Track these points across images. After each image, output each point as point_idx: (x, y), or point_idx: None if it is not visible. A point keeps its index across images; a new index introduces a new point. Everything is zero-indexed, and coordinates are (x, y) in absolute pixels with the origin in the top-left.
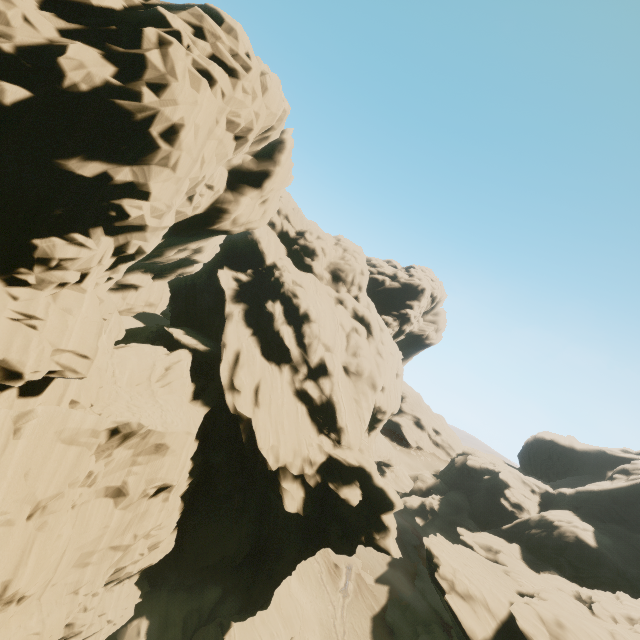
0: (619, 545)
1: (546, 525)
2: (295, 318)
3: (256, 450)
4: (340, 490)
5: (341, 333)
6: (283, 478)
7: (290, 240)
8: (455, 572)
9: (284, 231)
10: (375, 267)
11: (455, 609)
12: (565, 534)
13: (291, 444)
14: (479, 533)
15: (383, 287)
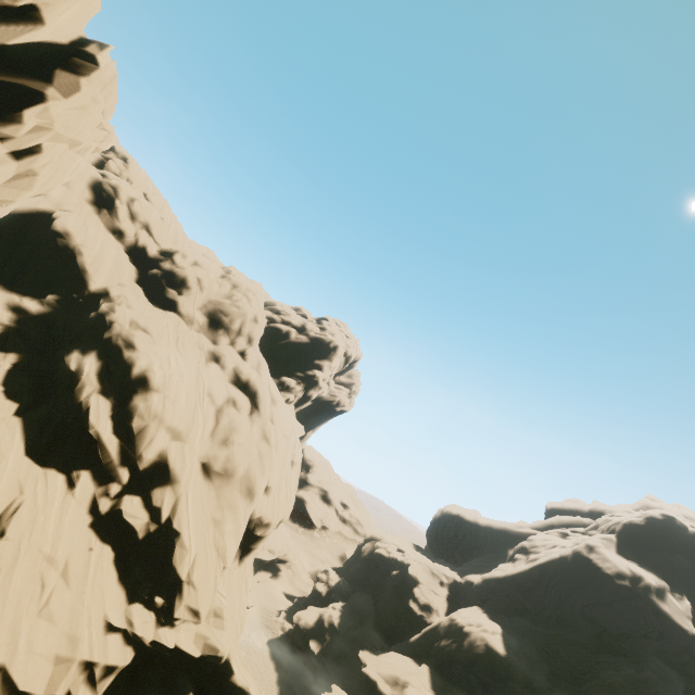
0: (525, 645)
1: (456, 632)
2: (122, 383)
3: None
4: None
5: (207, 407)
6: None
7: (148, 260)
8: None
9: (139, 246)
10: (279, 314)
11: None
12: (476, 643)
13: (48, 650)
14: (385, 655)
15: (287, 340)
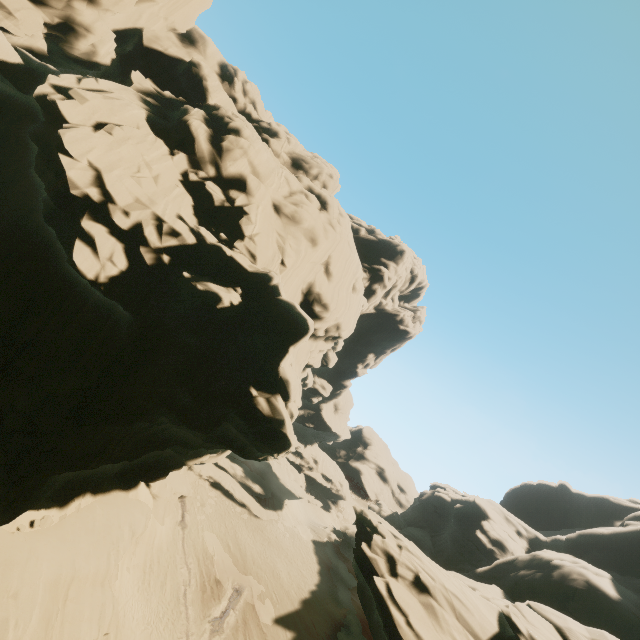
0: None
1: (541, 565)
2: (220, 131)
3: (55, 164)
4: (200, 283)
5: (283, 183)
6: (88, 216)
7: (251, 121)
8: (399, 548)
9: (246, 112)
10: (351, 219)
11: (389, 601)
12: (570, 576)
13: (133, 190)
14: None
15: (357, 235)
